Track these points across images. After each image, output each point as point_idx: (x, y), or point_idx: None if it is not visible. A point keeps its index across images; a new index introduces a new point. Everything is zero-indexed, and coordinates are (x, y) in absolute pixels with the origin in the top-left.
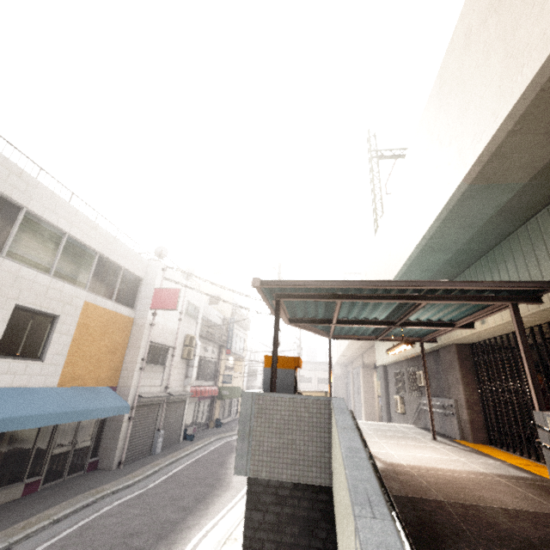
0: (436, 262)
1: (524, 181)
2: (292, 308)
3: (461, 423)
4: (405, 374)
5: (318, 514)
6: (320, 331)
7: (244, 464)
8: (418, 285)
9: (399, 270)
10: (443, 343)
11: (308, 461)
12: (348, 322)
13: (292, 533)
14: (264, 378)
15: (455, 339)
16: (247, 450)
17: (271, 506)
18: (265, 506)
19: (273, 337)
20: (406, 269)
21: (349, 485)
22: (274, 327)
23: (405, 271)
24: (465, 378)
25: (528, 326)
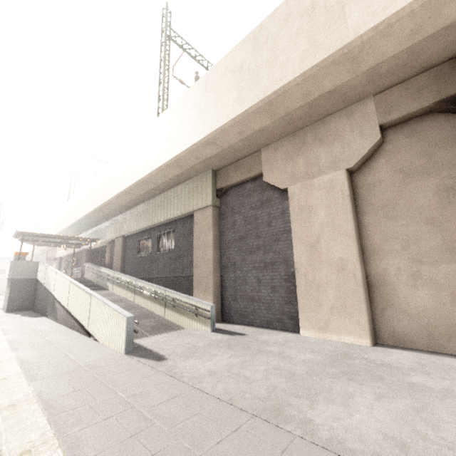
0: (82, 225)
1: (96, 219)
2: (24, 236)
3: (82, 273)
4: (70, 261)
5: (32, 284)
6: (30, 243)
7: (11, 276)
8: (69, 237)
9: (70, 225)
10: (83, 249)
11: (31, 274)
12: (46, 241)
13: (24, 288)
14: (15, 258)
15: (86, 248)
16: (12, 273)
17: (19, 284)
18: (17, 284)
19: (20, 247)
20: (72, 225)
21: (46, 265)
22: (21, 244)
23: (72, 225)
24: (87, 260)
25: (101, 246)
